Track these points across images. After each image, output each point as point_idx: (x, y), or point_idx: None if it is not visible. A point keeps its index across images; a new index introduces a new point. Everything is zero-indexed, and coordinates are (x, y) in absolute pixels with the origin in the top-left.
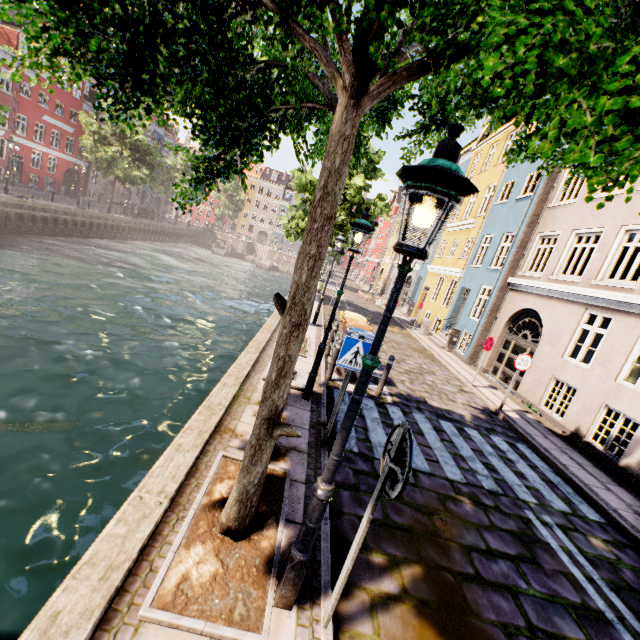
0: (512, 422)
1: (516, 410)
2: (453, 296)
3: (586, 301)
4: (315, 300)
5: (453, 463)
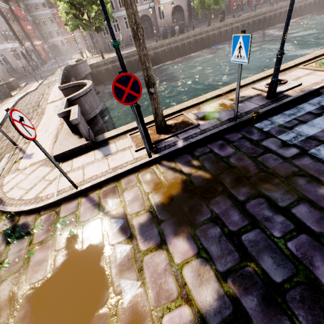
0: None
1: None
2: None
3: None
4: None
5: None
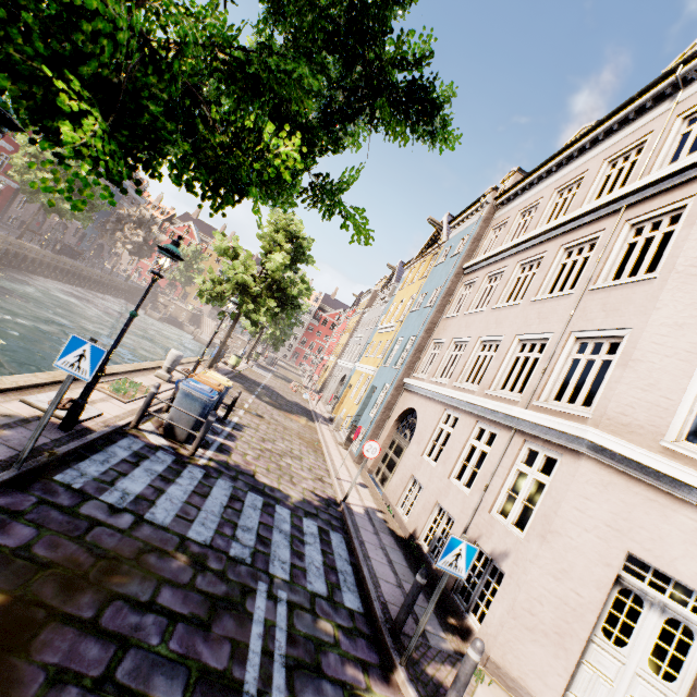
0: (347, 513)
1: (368, 507)
2: (365, 393)
3: (446, 401)
4: (219, 372)
5: (214, 526)
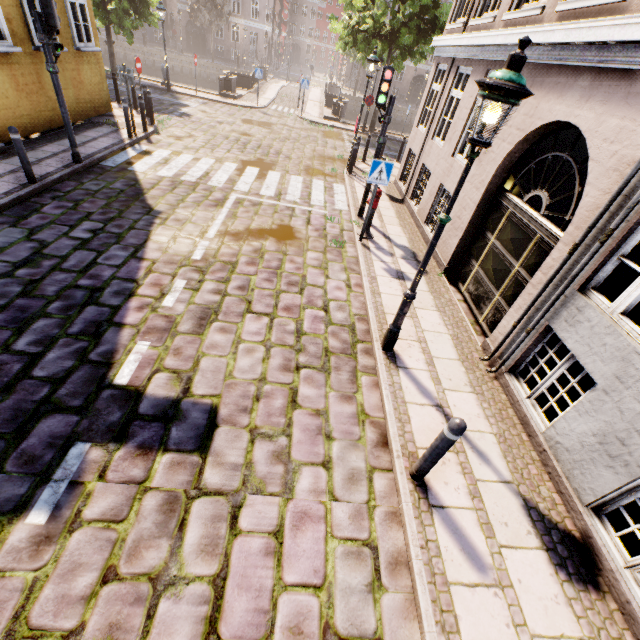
0: None
1: None
2: None
3: None
4: None
5: None
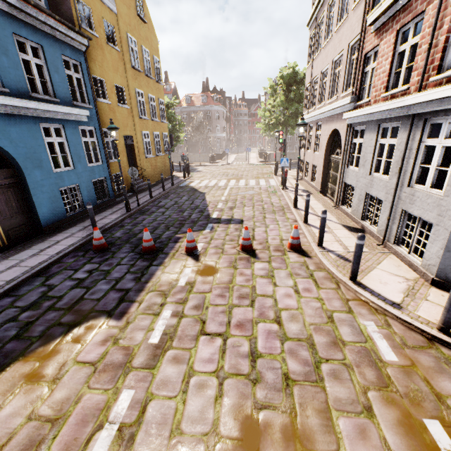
0: None
1: None
2: None
3: None
4: None
5: None
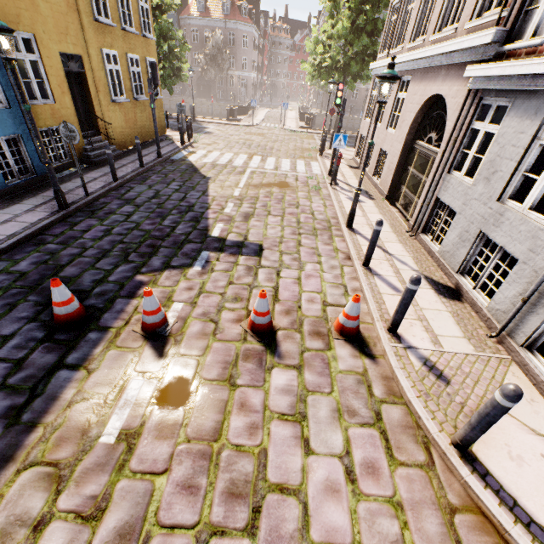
0: None
1: None
2: None
3: None
4: None
5: None
